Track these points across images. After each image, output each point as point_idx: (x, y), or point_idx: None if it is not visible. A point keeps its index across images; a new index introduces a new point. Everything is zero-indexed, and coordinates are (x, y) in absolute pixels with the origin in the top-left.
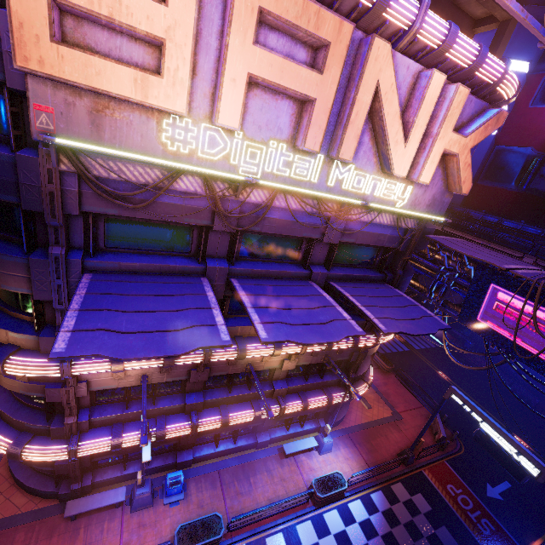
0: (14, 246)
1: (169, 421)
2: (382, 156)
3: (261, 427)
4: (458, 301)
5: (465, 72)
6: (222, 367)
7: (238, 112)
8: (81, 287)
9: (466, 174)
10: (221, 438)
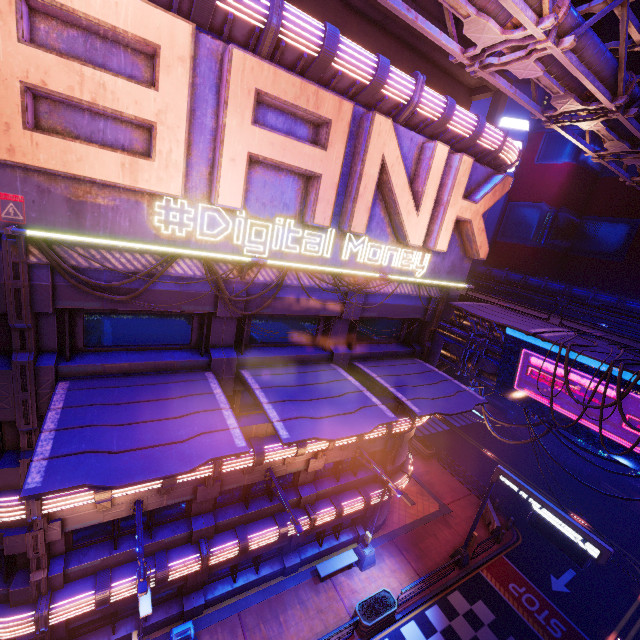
0: None
1: (171, 557)
2: (396, 226)
3: (287, 546)
4: (492, 369)
5: (467, 141)
6: (236, 477)
7: (240, 192)
8: (56, 400)
9: (481, 239)
10: (240, 568)
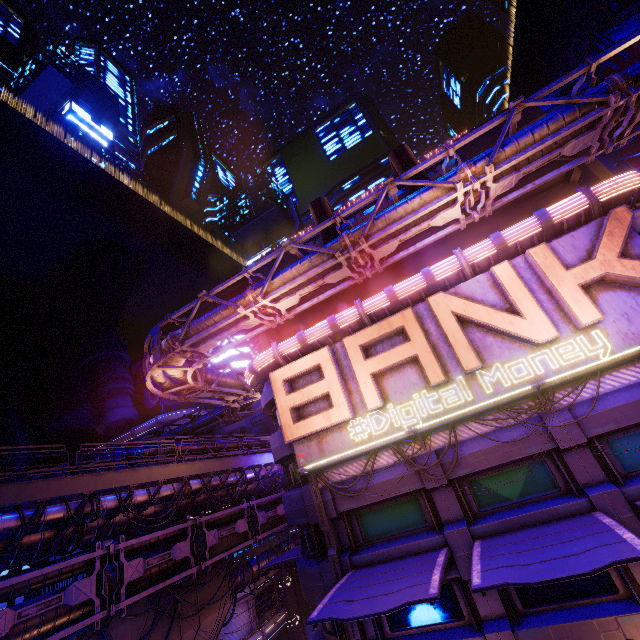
0: (316, 560)
1: None
2: (516, 338)
3: None
4: None
5: (546, 230)
6: None
7: (376, 396)
8: (343, 578)
9: None
10: None
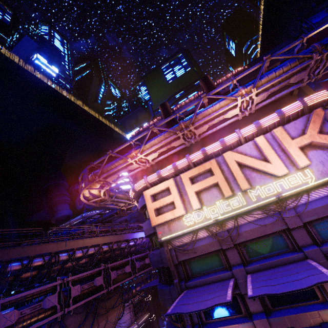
0: (167, 285)
1: None
2: (267, 173)
3: None
4: None
5: (281, 120)
6: None
7: (197, 202)
8: (182, 293)
9: None
10: None
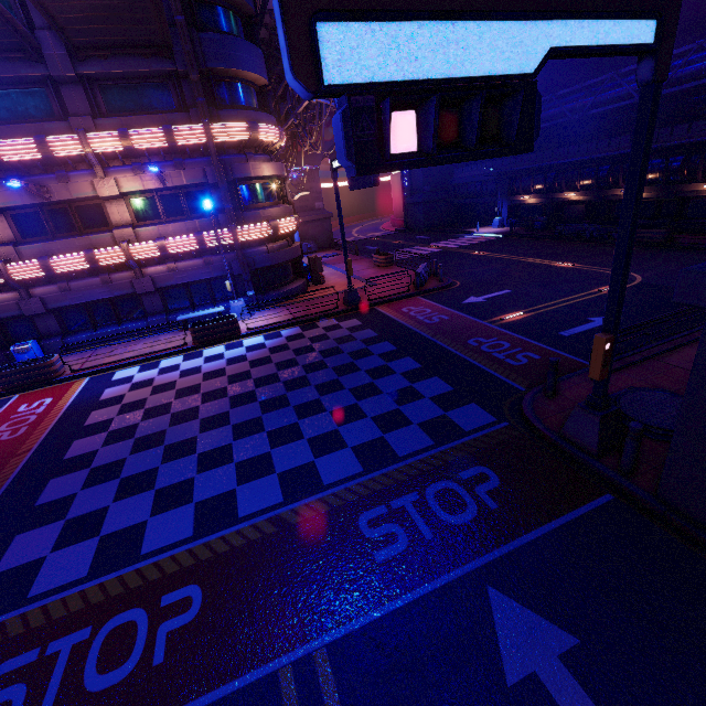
0: None
1: None
2: None
3: (149, 305)
4: None
5: None
6: (7, 194)
7: None
8: None
9: None
10: (103, 324)
